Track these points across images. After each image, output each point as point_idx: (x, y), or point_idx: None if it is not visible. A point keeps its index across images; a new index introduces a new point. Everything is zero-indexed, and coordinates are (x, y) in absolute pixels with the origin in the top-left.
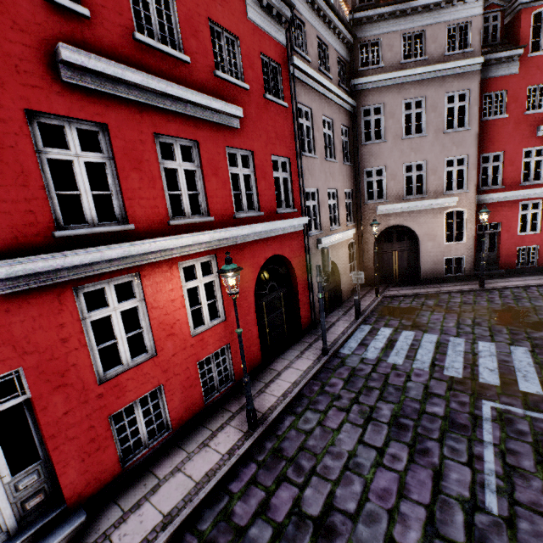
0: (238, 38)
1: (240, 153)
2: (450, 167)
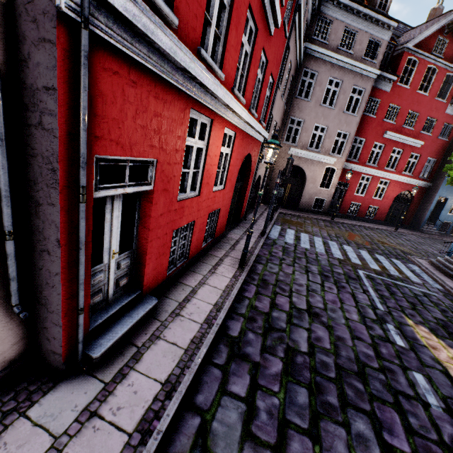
0: None
1: (263, 58)
2: (339, 137)
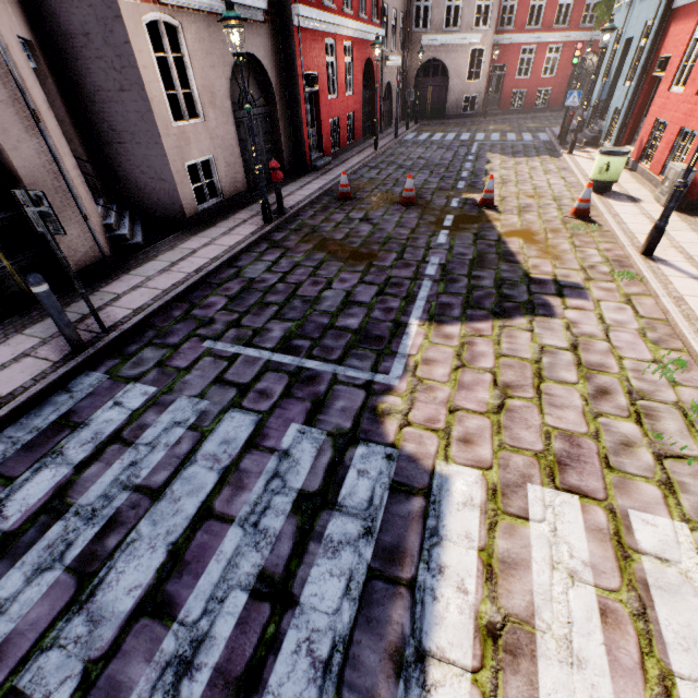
0: None
1: None
2: (481, 1)
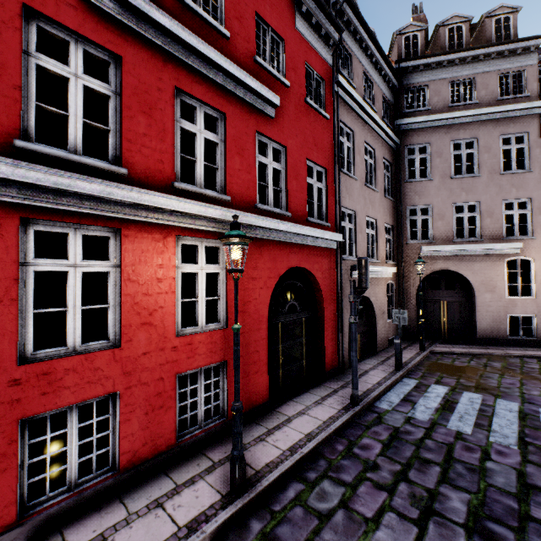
0: (284, 41)
1: (272, 146)
2: (510, 210)
